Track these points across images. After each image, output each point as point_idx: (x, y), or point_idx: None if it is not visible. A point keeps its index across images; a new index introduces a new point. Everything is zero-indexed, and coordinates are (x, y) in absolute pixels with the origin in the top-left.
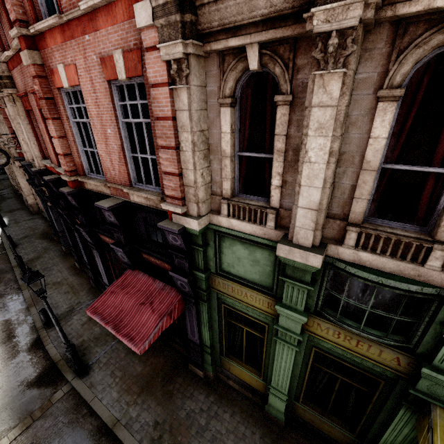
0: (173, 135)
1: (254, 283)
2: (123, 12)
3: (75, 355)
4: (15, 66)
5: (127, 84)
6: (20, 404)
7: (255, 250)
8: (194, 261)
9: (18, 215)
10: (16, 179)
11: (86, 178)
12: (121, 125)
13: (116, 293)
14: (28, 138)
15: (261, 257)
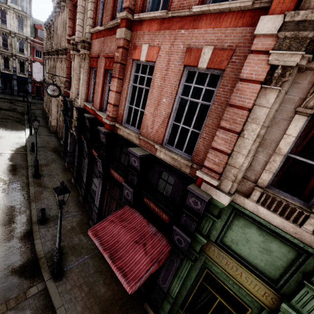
0: (243, 123)
1: (254, 267)
2: (231, 21)
3: (59, 261)
4: (99, 37)
5: (195, 71)
6: (1, 287)
7: (273, 241)
8: (198, 225)
9: (41, 130)
10: (50, 106)
11: (123, 126)
12: (177, 99)
13: (115, 224)
14: (82, 84)
15: (277, 249)
